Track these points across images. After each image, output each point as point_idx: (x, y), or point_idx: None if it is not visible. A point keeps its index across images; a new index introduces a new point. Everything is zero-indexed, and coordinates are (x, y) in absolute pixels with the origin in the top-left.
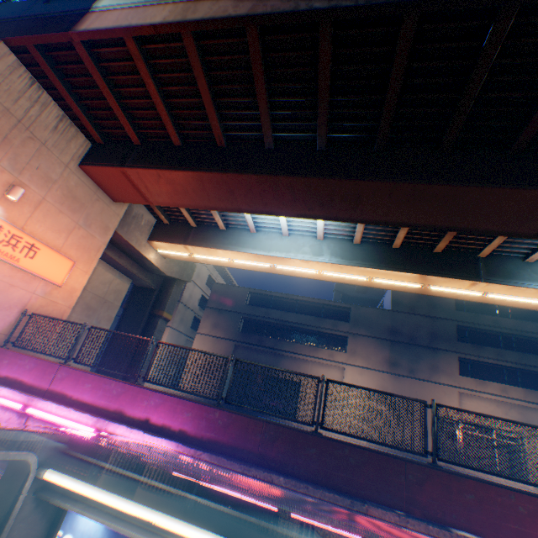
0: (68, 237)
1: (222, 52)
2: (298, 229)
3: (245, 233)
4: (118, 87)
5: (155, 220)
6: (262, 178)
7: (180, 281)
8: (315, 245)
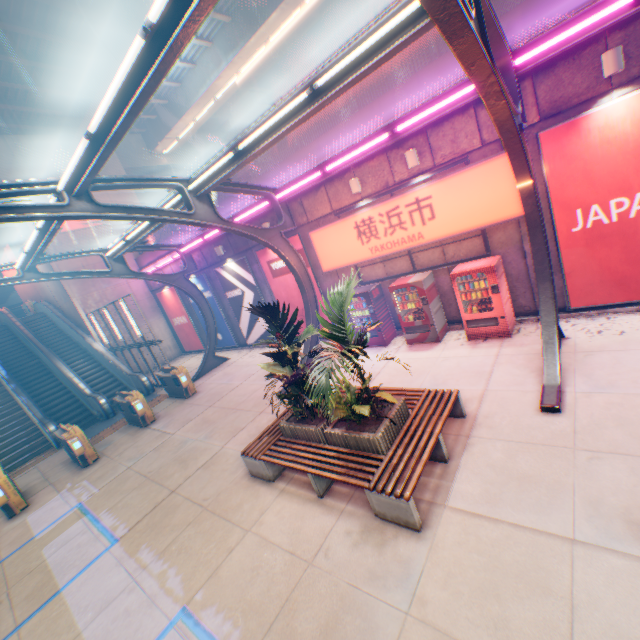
0: (109, 196)
1: (4, 38)
2: (193, 54)
3: (178, 93)
4: (17, 100)
5: (141, 136)
6: (108, 80)
7: (209, 158)
8: (213, 56)
